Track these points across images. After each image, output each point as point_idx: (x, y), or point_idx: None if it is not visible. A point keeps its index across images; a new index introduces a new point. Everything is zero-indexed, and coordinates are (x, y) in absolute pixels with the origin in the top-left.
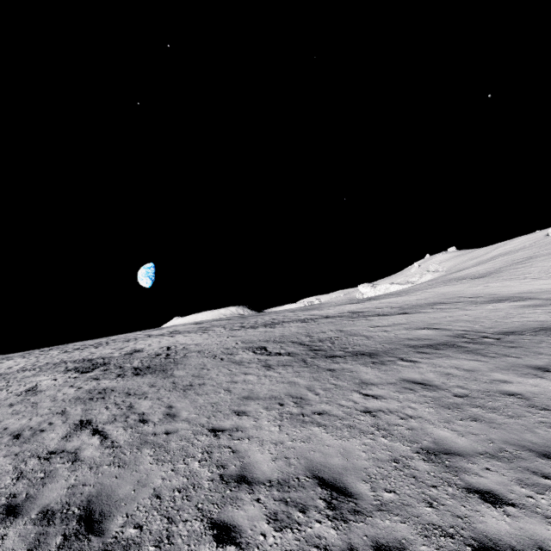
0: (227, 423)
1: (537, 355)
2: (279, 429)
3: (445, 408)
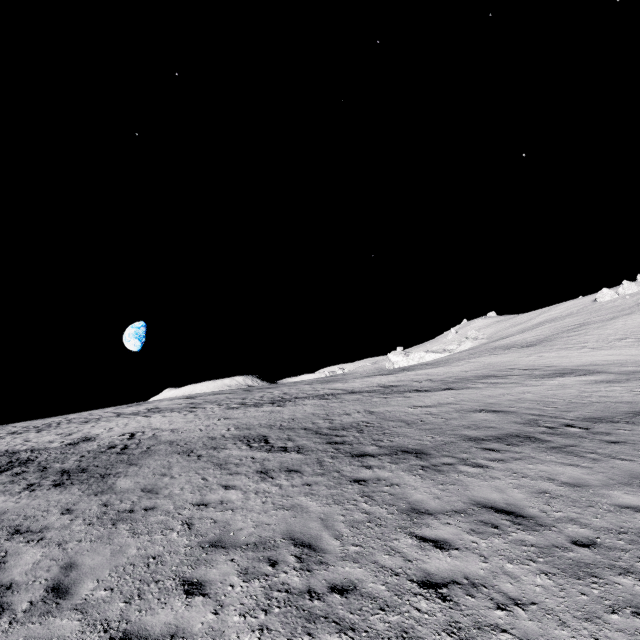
0: (159, 618)
1: None
2: (259, 639)
3: (570, 576)
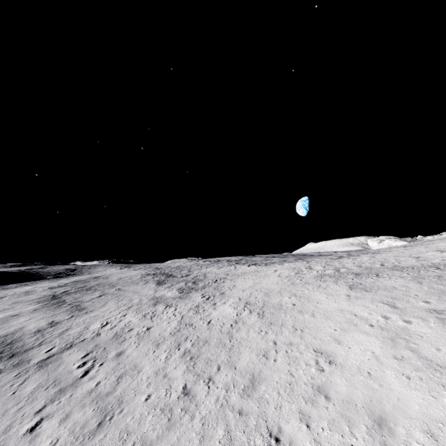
0: None
1: (33, 313)
2: None
3: None
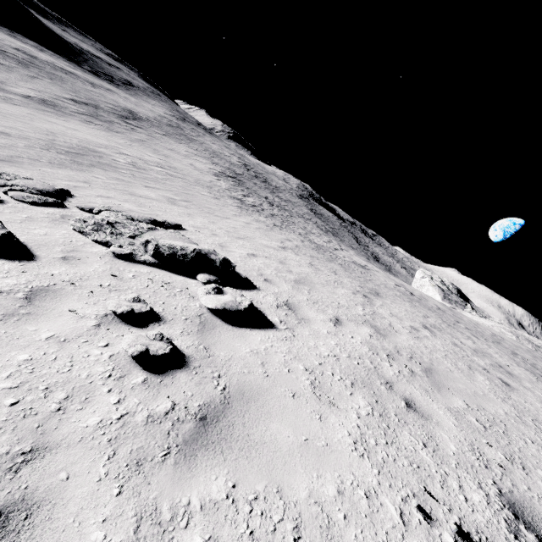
0: None
1: None
2: None
3: None
